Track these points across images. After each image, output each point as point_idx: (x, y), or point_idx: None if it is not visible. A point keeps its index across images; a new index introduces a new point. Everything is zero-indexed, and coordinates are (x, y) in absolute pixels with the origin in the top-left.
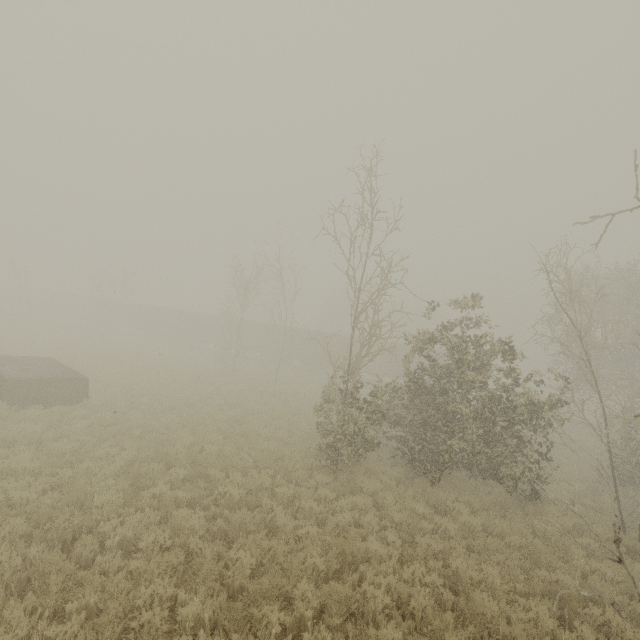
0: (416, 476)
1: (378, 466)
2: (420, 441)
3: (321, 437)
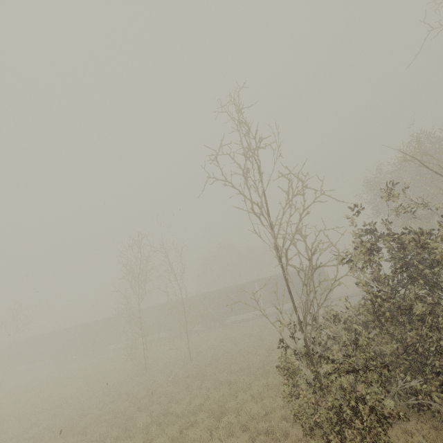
0: (428, 421)
1: (396, 439)
2: (437, 379)
3: (307, 435)
